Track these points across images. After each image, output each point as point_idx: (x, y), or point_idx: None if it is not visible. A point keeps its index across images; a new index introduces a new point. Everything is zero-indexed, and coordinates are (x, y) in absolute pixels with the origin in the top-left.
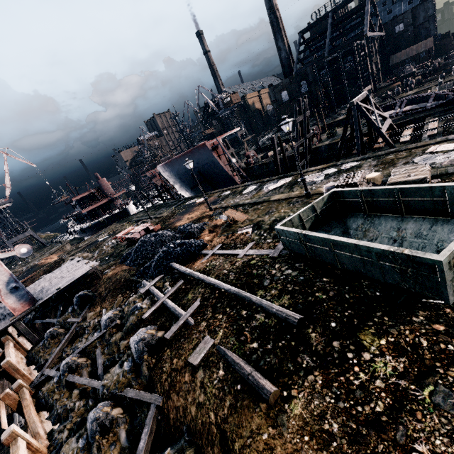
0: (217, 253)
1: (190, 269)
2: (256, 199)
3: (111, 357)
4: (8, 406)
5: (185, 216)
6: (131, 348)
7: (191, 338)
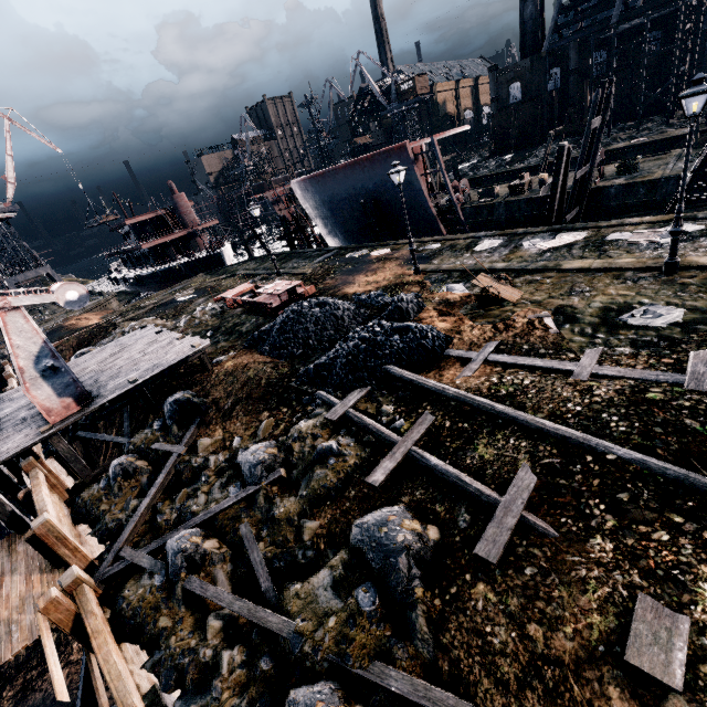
0: (497, 360)
1: (454, 388)
2: (523, 263)
3: (282, 553)
4: (53, 623)
5: (358, 277)
6: (371, 560)
7: (575, 578)
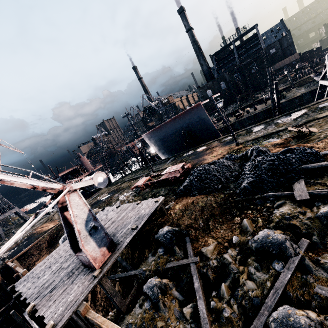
0: None
1: None
2: (293, 124)
3: None
4: None
5: (205, 157)
6: None
7: None
